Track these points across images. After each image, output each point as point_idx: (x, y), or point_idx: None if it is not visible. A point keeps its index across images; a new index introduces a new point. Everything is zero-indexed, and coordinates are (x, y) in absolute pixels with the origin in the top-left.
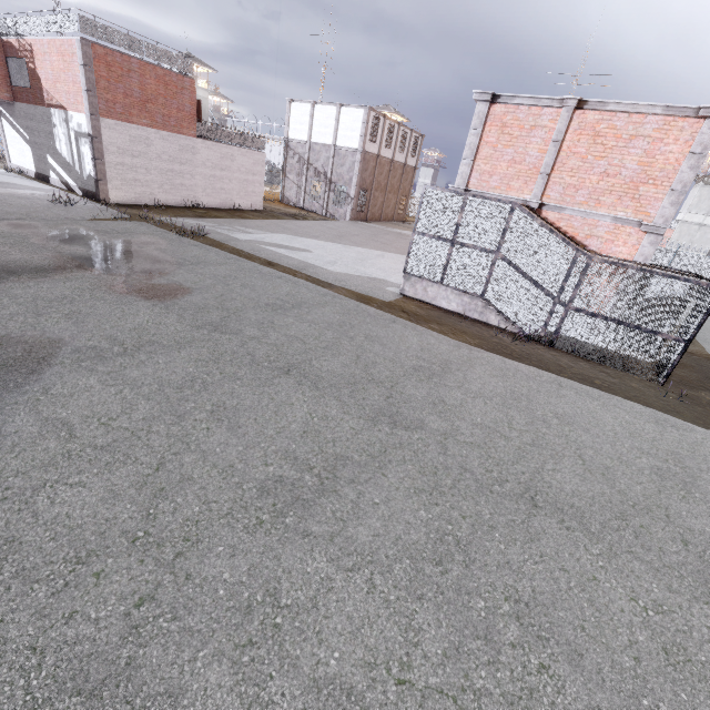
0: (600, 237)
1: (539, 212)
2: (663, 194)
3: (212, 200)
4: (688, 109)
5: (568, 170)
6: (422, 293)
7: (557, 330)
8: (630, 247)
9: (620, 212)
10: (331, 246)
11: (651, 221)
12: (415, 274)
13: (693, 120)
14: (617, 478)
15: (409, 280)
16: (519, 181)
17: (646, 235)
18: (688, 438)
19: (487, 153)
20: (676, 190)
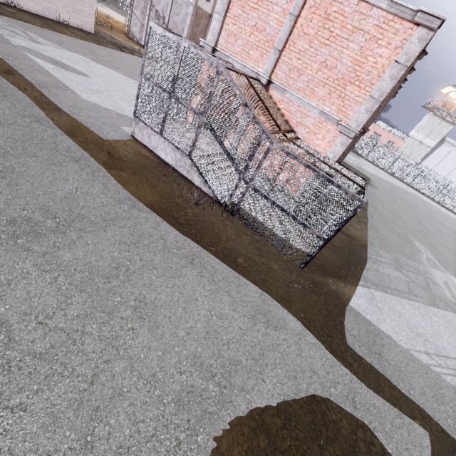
0: (307, 127)
1: (267, 89)
2: (363, 99)
3: (32, 4)
4: (408, 10)
5: (297, 51)
6: (147, 139)
7: (239, 202)
8: (326, 143)
9: (327, 107)
10: (119, 79)
11: (348, 122)
12: (142, 119)
13: (409, 24)
14: (111, 416)
15: (138, 124)
16: (257, 51)
17: (340, 135)
18: (268, 339)
19: (236, 12)
20: (373, 97)
